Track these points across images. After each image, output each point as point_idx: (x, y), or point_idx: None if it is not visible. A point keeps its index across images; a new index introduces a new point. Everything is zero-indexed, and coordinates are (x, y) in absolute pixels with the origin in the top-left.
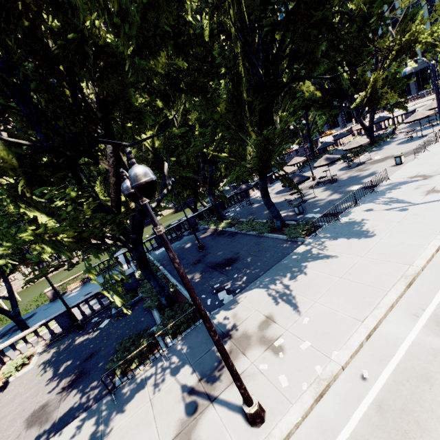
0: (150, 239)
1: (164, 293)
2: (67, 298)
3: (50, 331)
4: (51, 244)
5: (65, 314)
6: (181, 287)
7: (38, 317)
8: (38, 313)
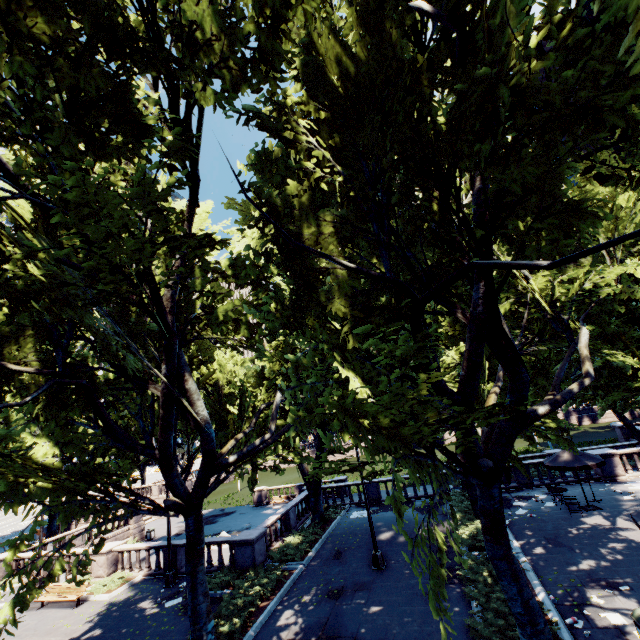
0: (359, 484)
1: (194, 629)
2: (262, 512)
3: (157, 561)
4: (7, 487)
5: (173, 549)
6: (248, 634)
7: (228, 519)
8: (233, 515)
